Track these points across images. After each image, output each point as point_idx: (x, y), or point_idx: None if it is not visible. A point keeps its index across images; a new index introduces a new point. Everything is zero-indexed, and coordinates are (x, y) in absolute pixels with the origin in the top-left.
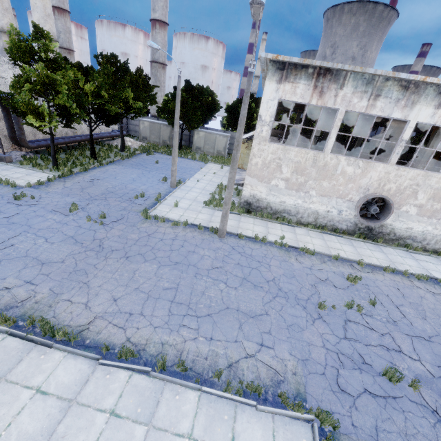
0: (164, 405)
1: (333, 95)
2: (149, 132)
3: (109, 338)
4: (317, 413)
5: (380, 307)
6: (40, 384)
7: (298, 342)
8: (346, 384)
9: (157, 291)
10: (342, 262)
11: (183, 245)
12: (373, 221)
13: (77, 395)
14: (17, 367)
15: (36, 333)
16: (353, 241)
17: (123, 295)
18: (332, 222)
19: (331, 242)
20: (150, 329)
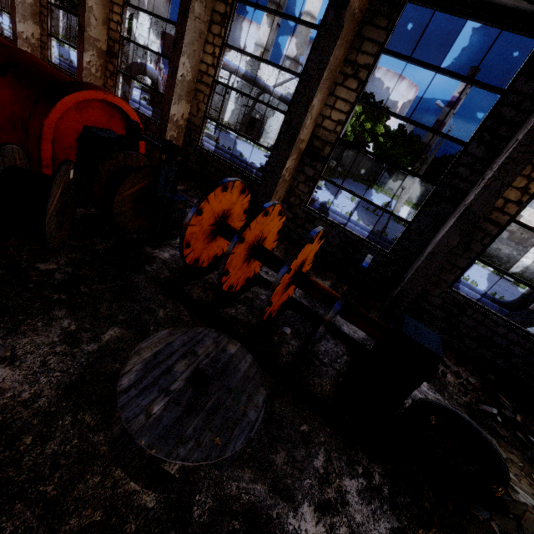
0: None
1: None
2: (349, 161)
3: None
4: None
5: None
6: None
7: None
8: None
9: None
10: None
11: None
12: None
13: None
14: None
15: None
16: None
17: None
18: None
19: None
20: None
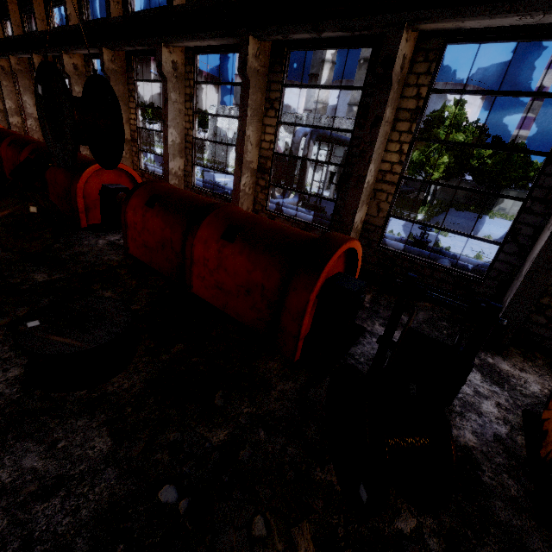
0: None
1: None
2: (440, 189)
3: None
4: None
5: None
6: None
7: None
8: None
9: None
10: None
11: None
12: None
13: None
14: None
15: None
16: None
17: None
18: None
19: None
20: None
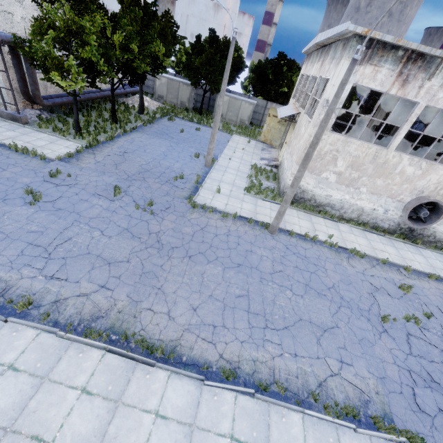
0: (275, 428)
1: (418, 86)
2: (166, 90)
3: (203, 355)
4: (408, 436)
5: (433, 320)
6: (157, 408)
7: (372, 358)
8: (424, 404)
9: (230, 299)
10: (389, 266)
11: (239, 243)
12: (418, 223)
13: (194, 419)
14: (128, 389)
15: (132, 348)
16: (393, 241)
17: (200, 304)
18: (375, 220)
19: (375, 243)
20: (237, 343)
